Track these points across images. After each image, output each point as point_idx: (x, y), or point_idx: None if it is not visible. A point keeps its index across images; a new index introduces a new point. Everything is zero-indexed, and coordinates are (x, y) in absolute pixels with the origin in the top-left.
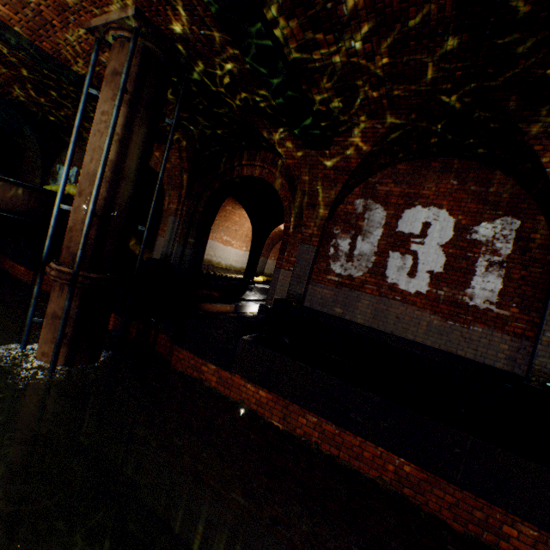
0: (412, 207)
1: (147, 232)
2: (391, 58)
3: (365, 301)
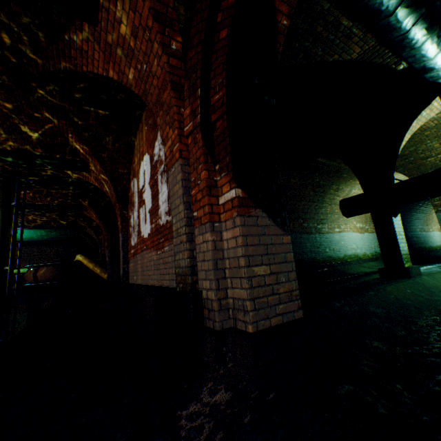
0: (141, 166)
1: (10, 269)
2: None
3: (139, 261)
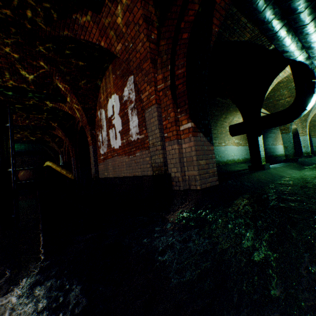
0: (108, 101)
1: (12, 170)
2: (2, 56)
3: (110, 163)
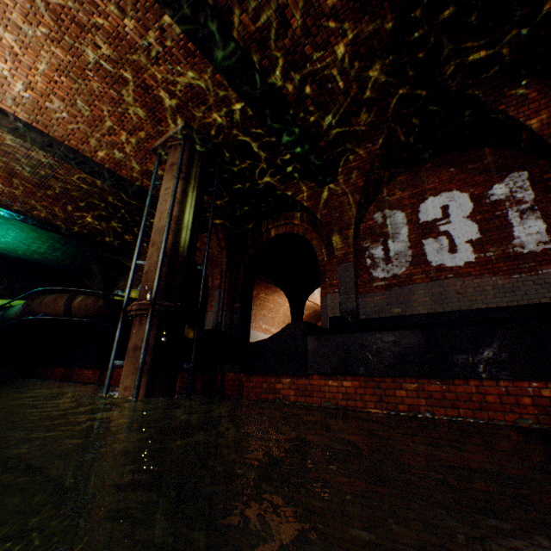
0: (424, 200)
1: (205, 269)
2: (359, 87)
3: (419, 291)
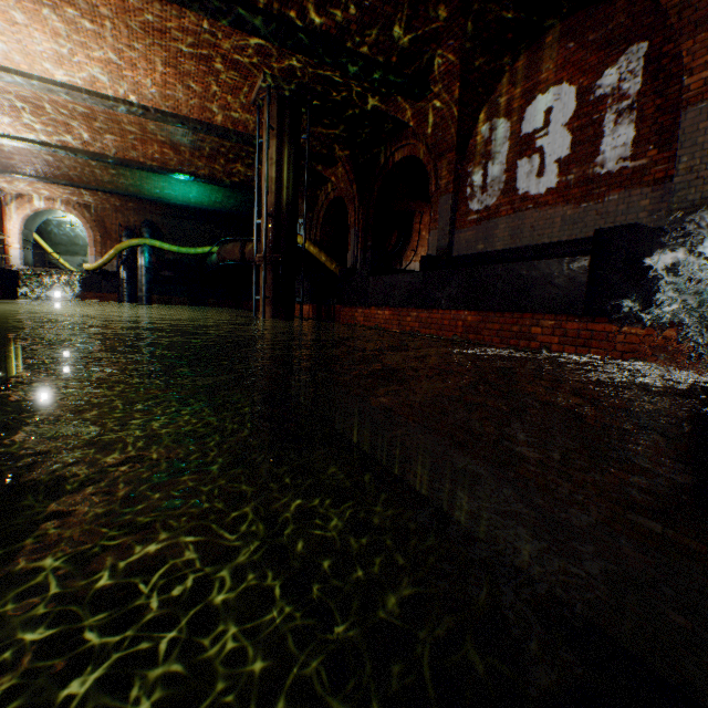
0: (532, 101)
1: (305, 222)
2: None
3: (501, 225)
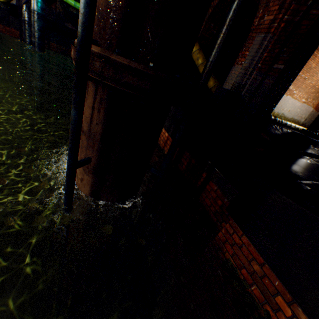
0: None
1: None
2: None
3: None
